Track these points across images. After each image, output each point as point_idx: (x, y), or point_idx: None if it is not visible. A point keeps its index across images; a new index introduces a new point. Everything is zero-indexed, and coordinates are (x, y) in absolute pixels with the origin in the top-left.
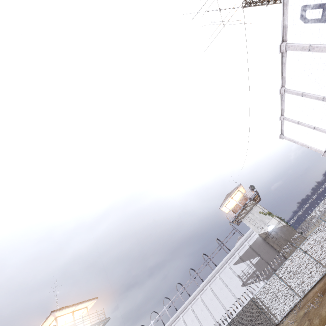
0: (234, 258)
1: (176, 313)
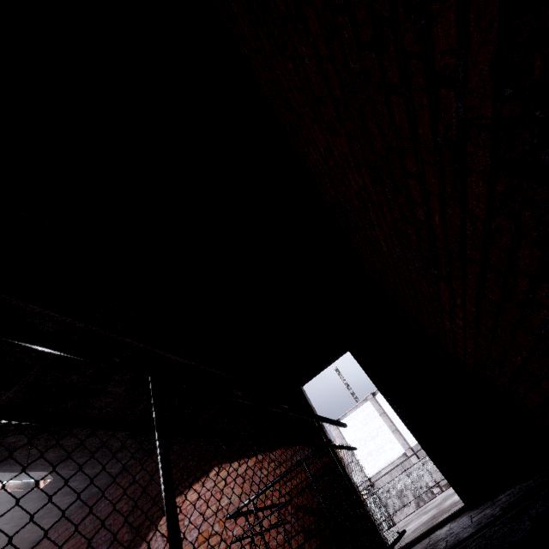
0: None
1: None
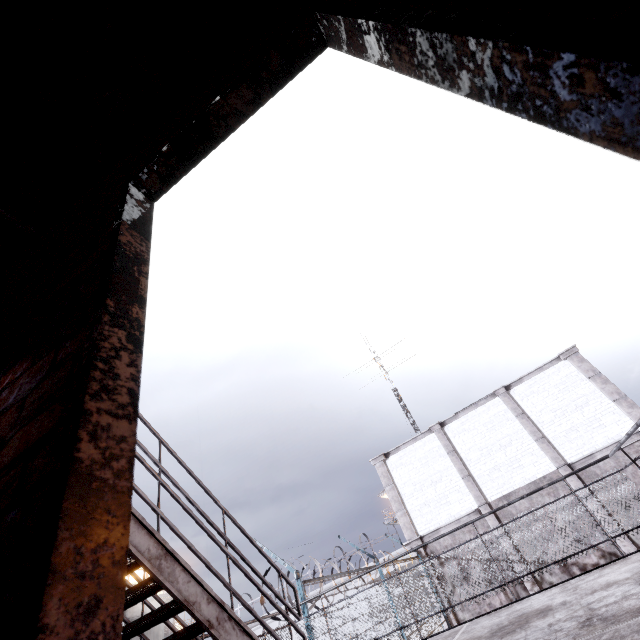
0: (373, 574)
1: (273, 611)
